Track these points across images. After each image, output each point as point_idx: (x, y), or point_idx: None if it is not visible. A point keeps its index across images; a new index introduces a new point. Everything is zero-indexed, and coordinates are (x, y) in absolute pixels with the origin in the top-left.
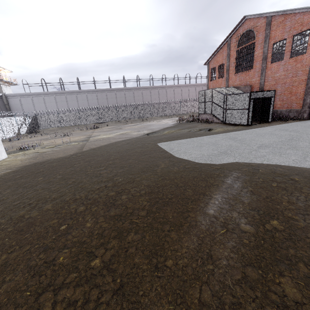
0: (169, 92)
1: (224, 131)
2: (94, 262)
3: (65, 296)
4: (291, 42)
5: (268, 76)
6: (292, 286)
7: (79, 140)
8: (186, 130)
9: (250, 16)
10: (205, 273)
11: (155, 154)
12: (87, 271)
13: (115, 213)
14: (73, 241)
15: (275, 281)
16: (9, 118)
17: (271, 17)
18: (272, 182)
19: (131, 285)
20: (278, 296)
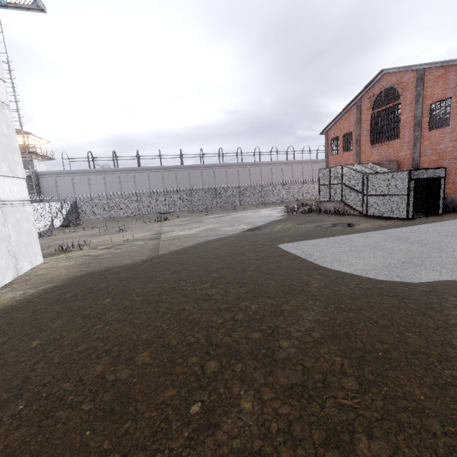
0: (265, 171)
1: (377, 228)
2: None
3: None
4: None
5: (425, 149)
6: None
7: (145, 237)
8: (310, 225)
9: (390, 70)
10: None
11: (286, 262)
12: None
13: (288, 380)
14: (235, 450)
15: None
16: (41, 205)
17: (423, 70)
18: None
19: None
20: None
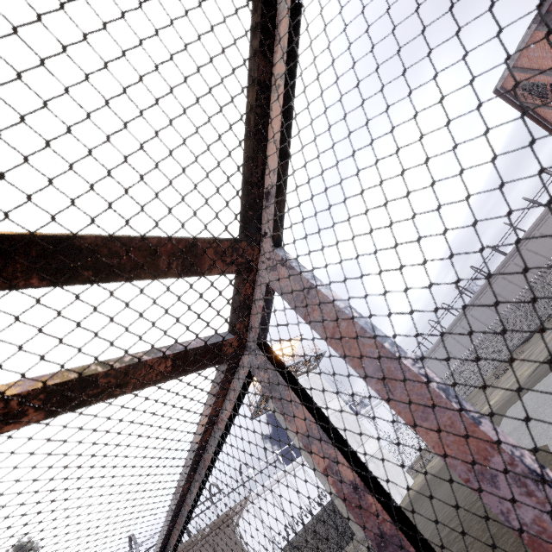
0: None
1: None
2: None
3: None
4: None
5: None
6: None
7: None
8: None
9: (498, 86)
10: None
11: None
12: None
13: None
14: None
15: None
16: None
17: (513, 69)
18: None
19: None
20: None
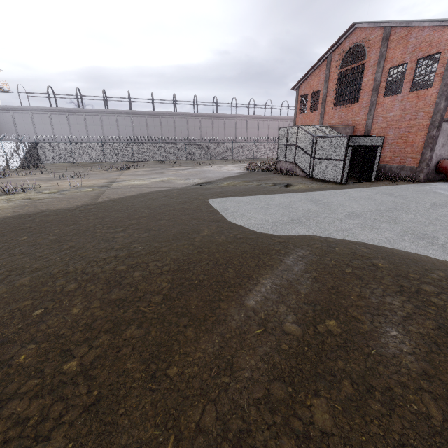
0: (240, 125)
1: (306, 190)
2: (69, 365)
3: (13, 411)
4: (414, 69)
5: (378, 115)
6: (325, 410)
7: (96, 185)
8: (255, 183)
9: (361, 24)
10: (217, 388)
11: (201, 214)
12: (55, 378)
13: (117, 296)
14: (46, 334)
15: (305, 403)
16: None
17: (390, 29)
18: (346, 267)
19: (111, 400)
20: (303, 423)
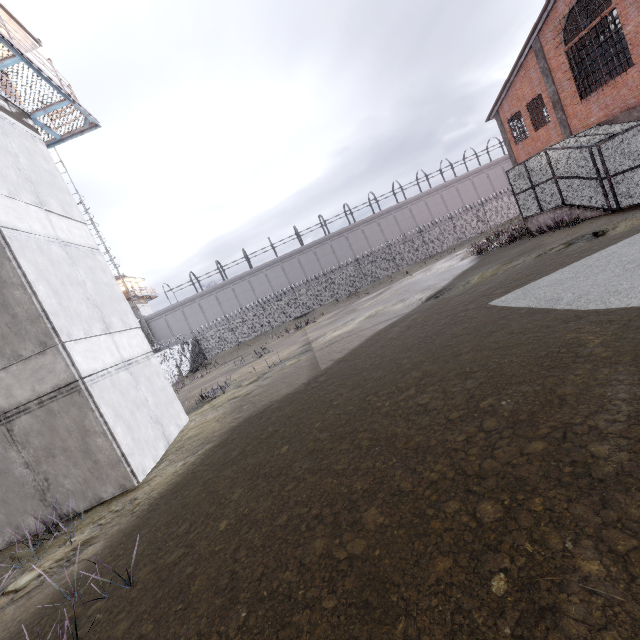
0: (417, 210)
1: None
2: None
3: None
4: None
5: None
6: None
7: (293, 354)
8: (526, 258)
9: None
10: None
11: (519, 323)
12: None
13: None
14: None
15: None
16: (162, 354)
17: None
18: None
19: None
20: None
